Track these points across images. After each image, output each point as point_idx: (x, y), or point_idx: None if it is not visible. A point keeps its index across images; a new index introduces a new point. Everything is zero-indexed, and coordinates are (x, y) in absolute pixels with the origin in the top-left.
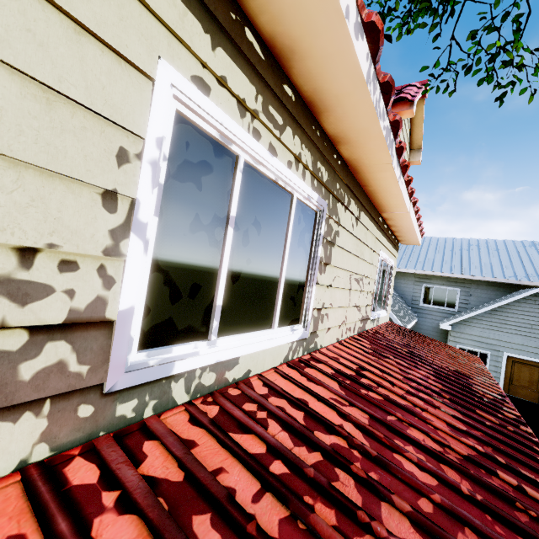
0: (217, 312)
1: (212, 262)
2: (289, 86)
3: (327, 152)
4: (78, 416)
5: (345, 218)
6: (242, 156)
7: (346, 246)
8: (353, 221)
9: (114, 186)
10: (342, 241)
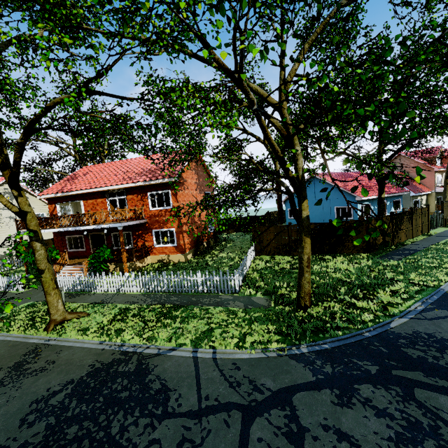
0: (438, 183)
1: (437, 181)
2: (439, 171)
3: (441, 172)
4: (436, 186)
5: (443, 175)
6: (437, 176)
7: (444, 177)
8: (444, 174)
9: (436, 179)
10: (443, 177)
